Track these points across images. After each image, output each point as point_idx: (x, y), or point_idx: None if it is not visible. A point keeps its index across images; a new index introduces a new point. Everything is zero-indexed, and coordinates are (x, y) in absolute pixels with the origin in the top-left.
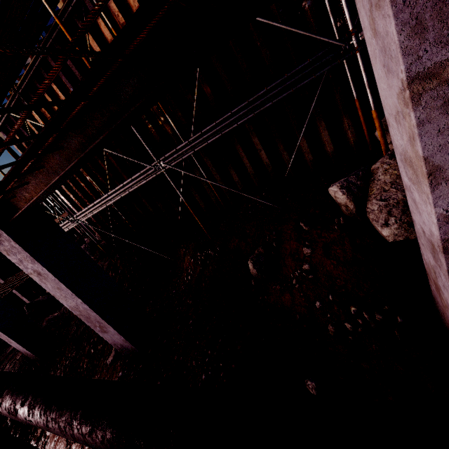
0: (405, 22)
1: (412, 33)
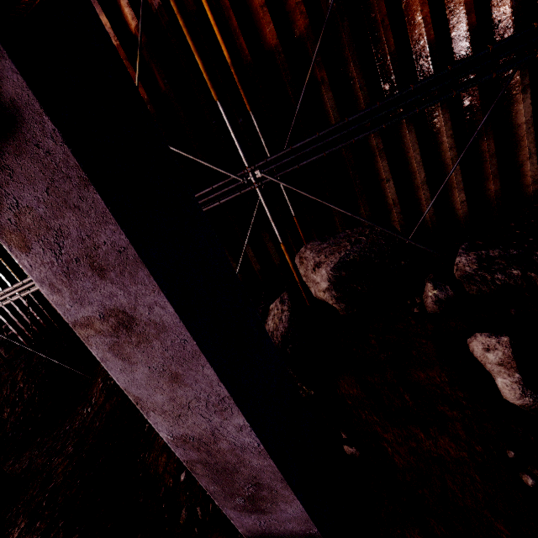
0: (41, 281)
1: (52, 290)
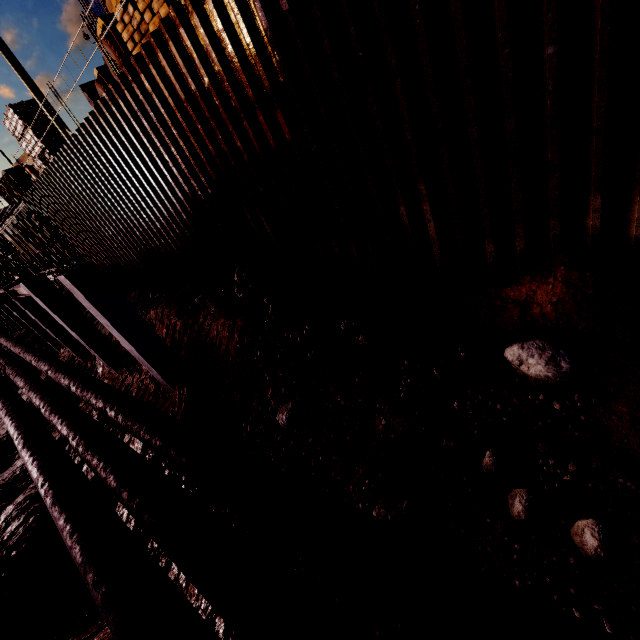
0: None
1: None
